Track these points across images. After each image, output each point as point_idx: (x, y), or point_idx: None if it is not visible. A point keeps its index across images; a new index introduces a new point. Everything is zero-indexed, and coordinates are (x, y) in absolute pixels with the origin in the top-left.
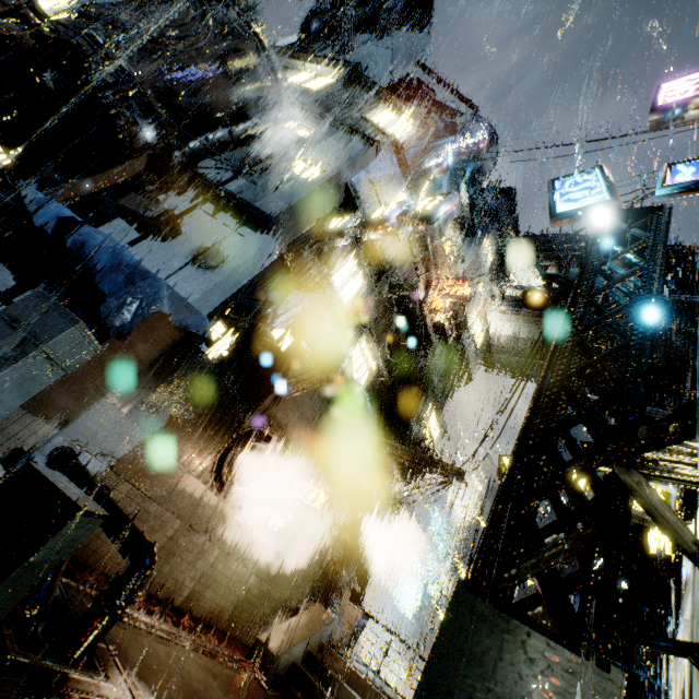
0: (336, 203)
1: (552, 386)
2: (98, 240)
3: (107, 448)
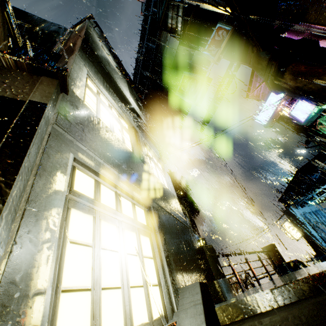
0: None
1: None
2: None
3: None
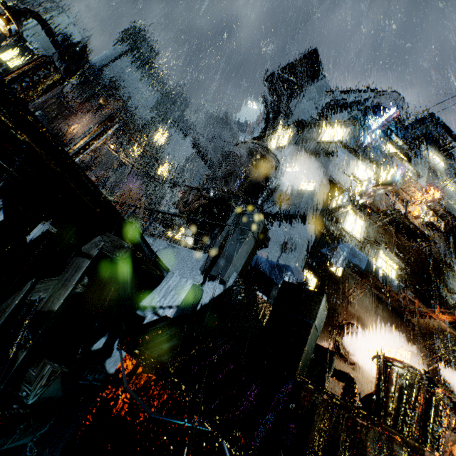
0: (327, 190)
1: None
2: (261, 260)
3: None
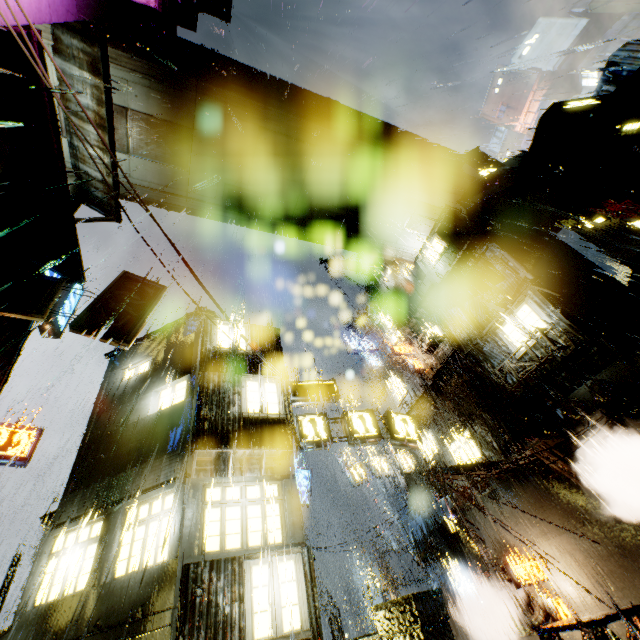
0: None
1: None
2: None
3: None
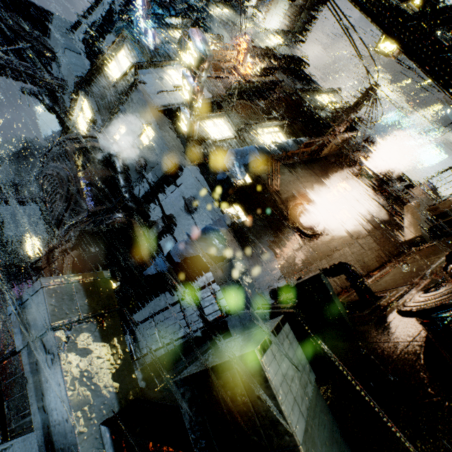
0: (169, 122)
1: (368, 3)
2: (180, 248)
3: (276, 277)
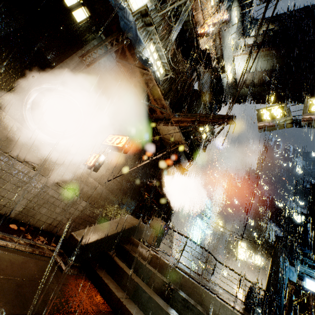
0: None
1: None
2: None
3: None
